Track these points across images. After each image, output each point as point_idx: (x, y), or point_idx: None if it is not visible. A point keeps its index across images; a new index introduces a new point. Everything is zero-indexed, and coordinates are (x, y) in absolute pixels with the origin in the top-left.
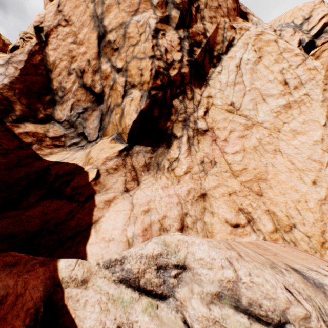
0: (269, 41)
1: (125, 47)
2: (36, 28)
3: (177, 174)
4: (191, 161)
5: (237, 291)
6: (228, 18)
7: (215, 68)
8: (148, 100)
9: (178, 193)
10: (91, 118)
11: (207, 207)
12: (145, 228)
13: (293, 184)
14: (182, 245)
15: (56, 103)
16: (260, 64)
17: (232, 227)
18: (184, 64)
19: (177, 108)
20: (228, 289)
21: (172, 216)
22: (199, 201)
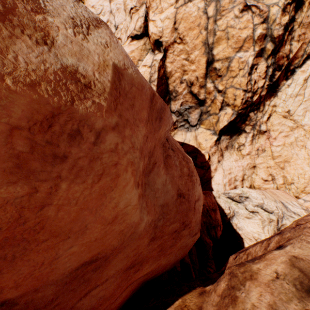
0: None
1: (226, 77)
2: (156, 42)
3: (242, 153)
4: (252, 148)
5: (262, 205)
6: None
7: (286, 81)
8: (235, 116)
9: (242, 165)
10: (194, 113)
11: (255, 172)
12: (229, 180)
13: (302, 166)
14: (248, 192)
15: (170, 100)
16: None
17: (264, 181)
18: (264, 88)
19: (251, 118)
20: (260, 205)
21: (239, 175)
22: (251, 169)
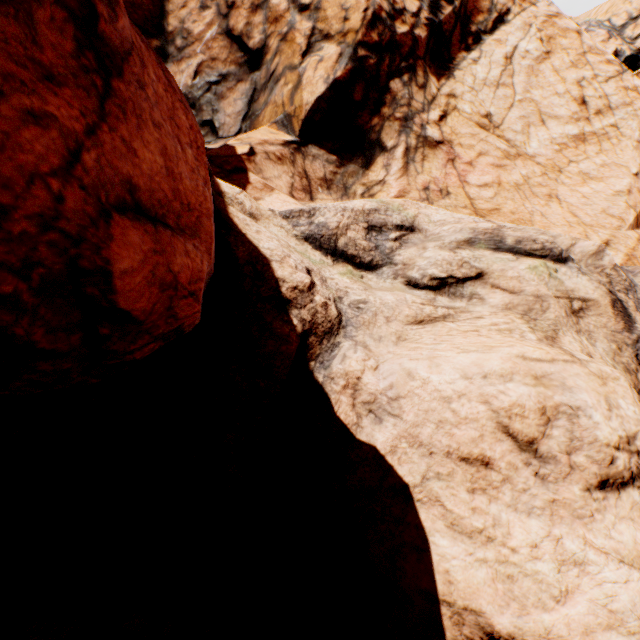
0: (568, 31)
1: None
2: None
3: None
4: (408, 183)
5: (498, 234)
6: None
7: (468, 53)
8: (350, 65)
9: None
10: (233, 96)
11: None
12: None
13: None
14: (410, 206)
15: (167, 59)
16: (546, 64)
17: None
18: (420, 23)
19: (396, 96)
20: (486, 234)
21: None
22: None
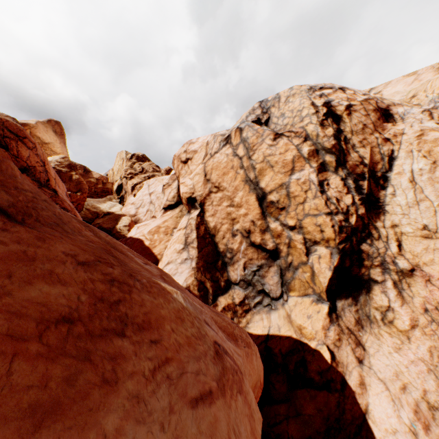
0: (437, 140)
1: (292, 206)
2: (188, 200)
3: (399, 328)
4: (411, 310)
5: None
6: (376, 131)
7: (385, 190)
8: (338, 255)
9: (420, 357)
10: (269, 274)
11: None
12: (414, 410)
13: None
14: None
15: (226, 265)
16: (438, 170)
17: None
18: (357, 205)
19: (368, 253)
20: None
21: (431, 388)
22: None
